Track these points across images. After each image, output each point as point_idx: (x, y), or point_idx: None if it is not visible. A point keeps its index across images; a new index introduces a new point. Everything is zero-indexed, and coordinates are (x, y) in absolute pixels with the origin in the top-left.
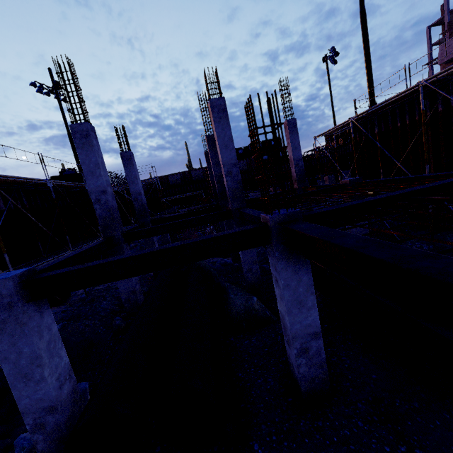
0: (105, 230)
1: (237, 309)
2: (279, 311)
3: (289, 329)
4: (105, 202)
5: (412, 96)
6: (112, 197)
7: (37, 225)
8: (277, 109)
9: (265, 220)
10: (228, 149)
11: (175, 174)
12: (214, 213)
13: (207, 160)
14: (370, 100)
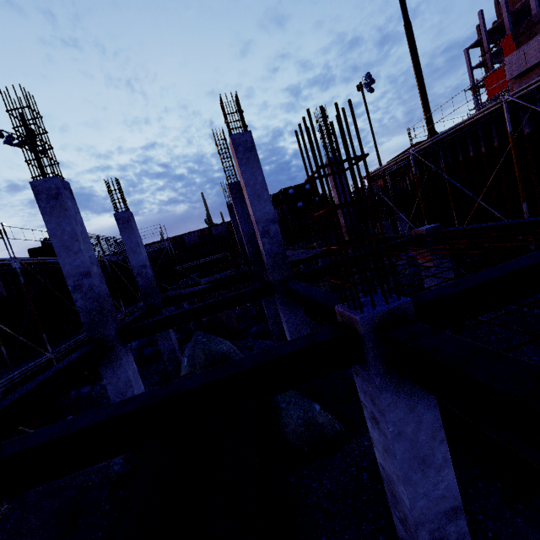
0: (90, 329)
1: (293, 426)
2: (378, 463)
3: (407, 507)
4: (89, 288)
5: (486, 118)
6: (101, 279)
7: (1, 322)
8: (356, 131)
9: (348, 319)
10: (262, 200)
11: (191, 233)
12: (249, 289)
13: (230, 214)
14: (428, 127)
